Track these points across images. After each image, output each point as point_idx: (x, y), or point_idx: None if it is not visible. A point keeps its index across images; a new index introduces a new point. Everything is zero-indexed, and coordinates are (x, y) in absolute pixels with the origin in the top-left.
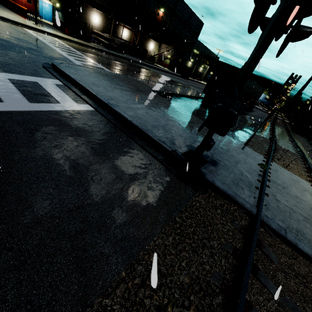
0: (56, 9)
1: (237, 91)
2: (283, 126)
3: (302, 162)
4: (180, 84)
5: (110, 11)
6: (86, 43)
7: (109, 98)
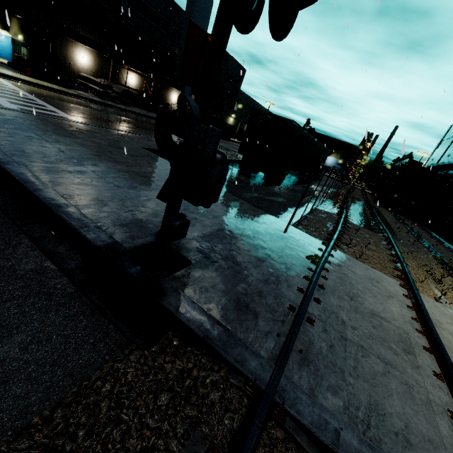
0: (18, 44)
1: (193, 101)
2: (363, 197)
3: (386, 245)
4: None
5: (106, 48)
6: (58, 87)
7: (17, 153)
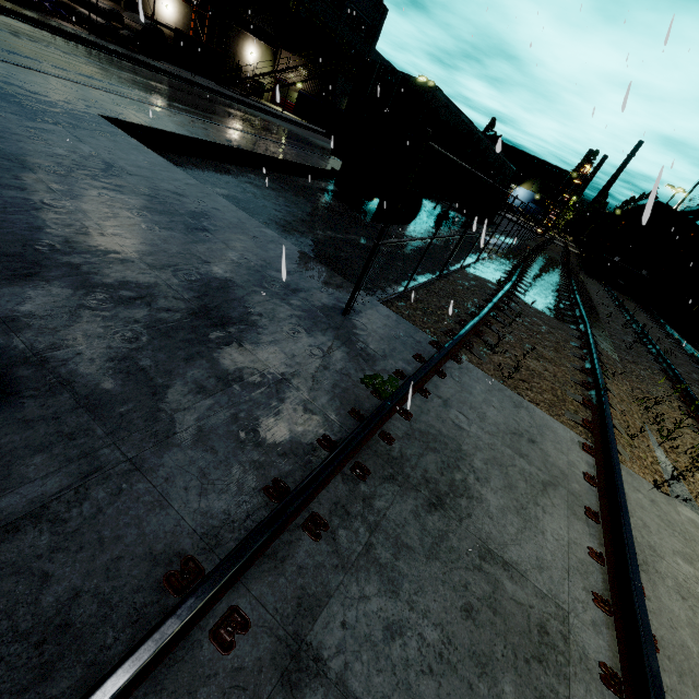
0: None
1: None
2: (561, 258)
3: (578, 349)
4: (304, 145)
5: None
6: None
7: None
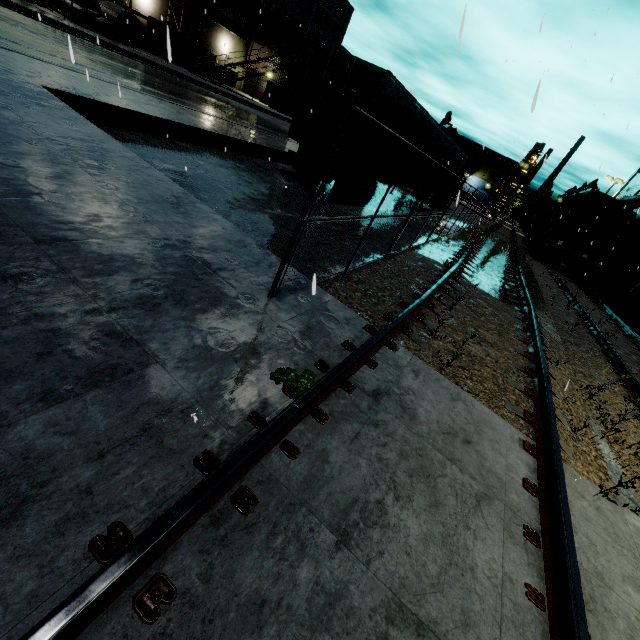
0: None
1: None
2: (509, 241)
3: (522, 332)
4: (268, 129)
5: None
6: None
7: None
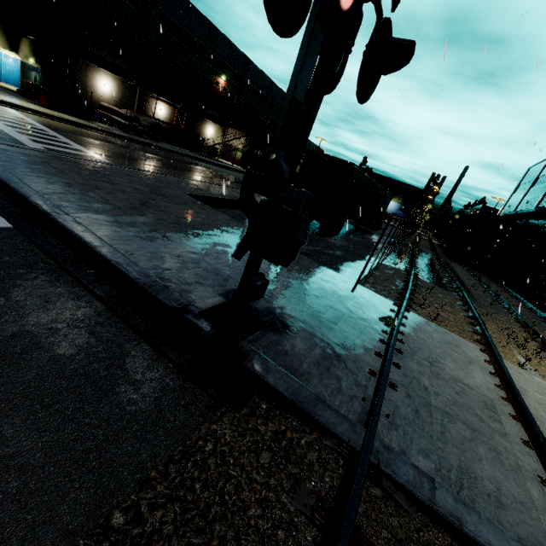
0: (29, 68)
1: (285, 165)
2: (431, 249)
3: (462, 306)
4: None
5: (132, 75)
6: (78, 120)
7: (63, 204)
